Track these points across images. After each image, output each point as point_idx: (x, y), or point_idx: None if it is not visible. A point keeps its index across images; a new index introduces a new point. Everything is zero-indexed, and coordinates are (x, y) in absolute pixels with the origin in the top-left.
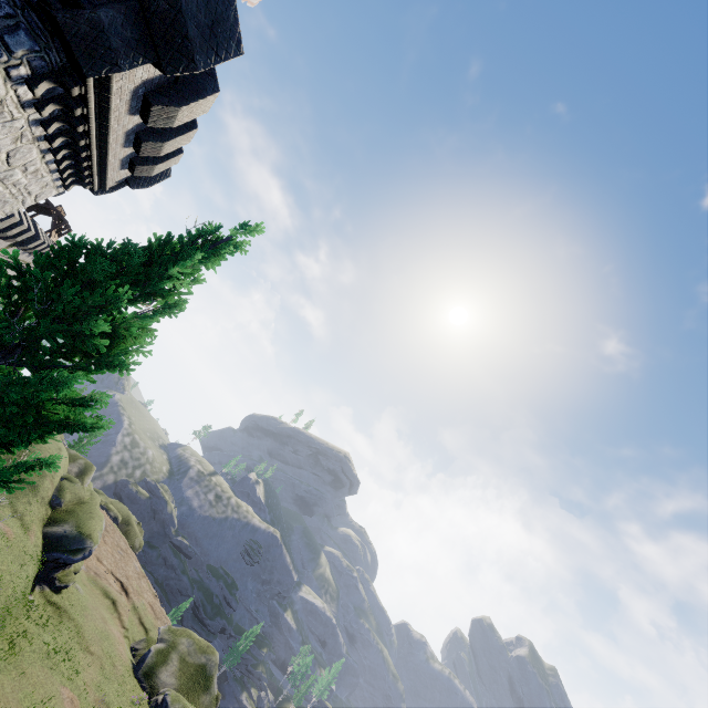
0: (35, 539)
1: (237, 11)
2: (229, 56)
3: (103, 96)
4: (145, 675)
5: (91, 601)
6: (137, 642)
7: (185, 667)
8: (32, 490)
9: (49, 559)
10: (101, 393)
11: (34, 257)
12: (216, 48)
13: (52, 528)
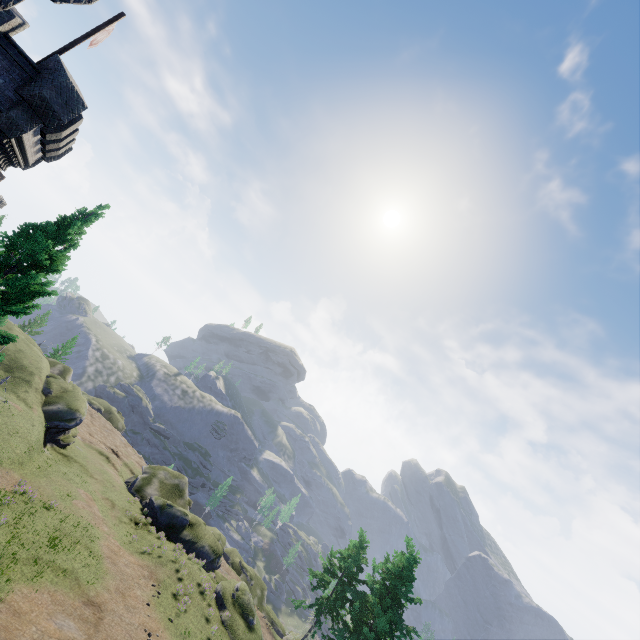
0: (38, 413)
1: (78, 92)
2: (80, 112)
3: (19, 138)
4: (136, 491)
5: (89, 455)
6: (129, 478)
7: (164, 486)
8: (27, 384)
9: (51, 426)
10: (50, 281)
11: (14, 233)
12: (71, 111)
13: (49, 407)
